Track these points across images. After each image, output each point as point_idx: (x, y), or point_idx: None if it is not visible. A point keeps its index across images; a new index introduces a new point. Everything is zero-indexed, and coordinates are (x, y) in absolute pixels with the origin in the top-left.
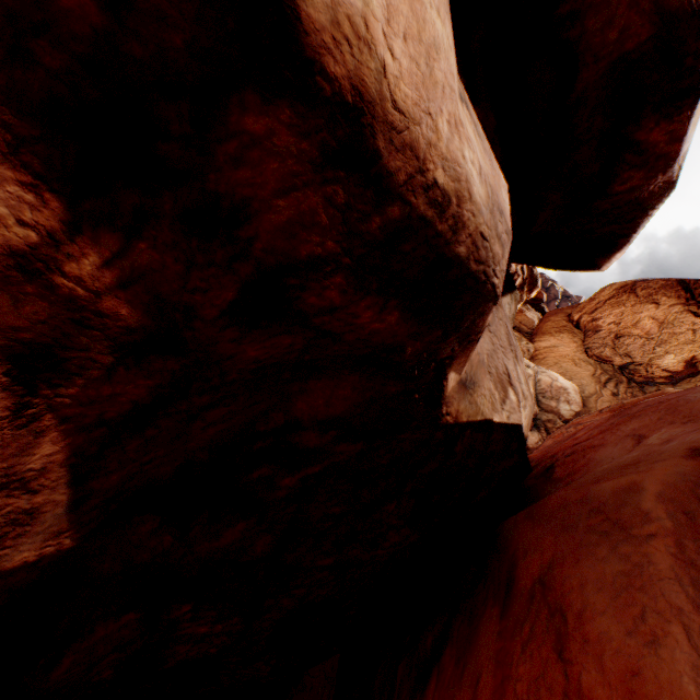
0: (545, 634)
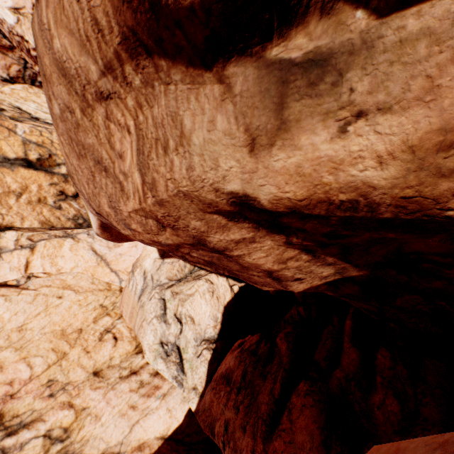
0: None
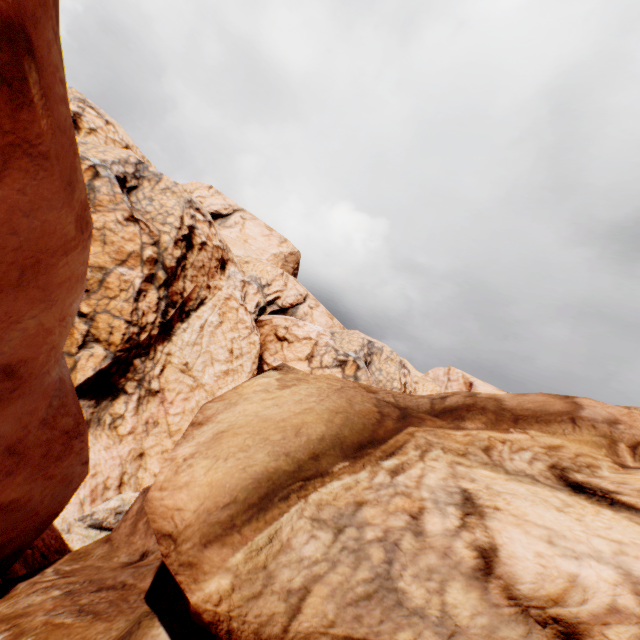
0: None
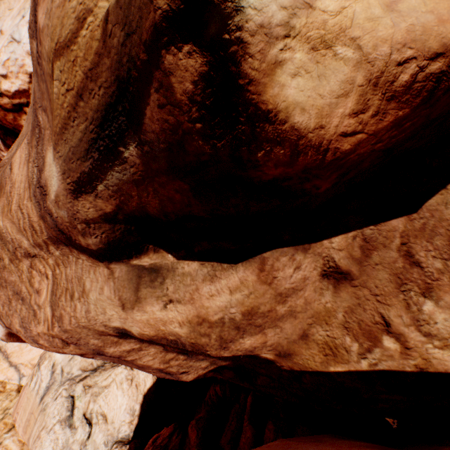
0: None
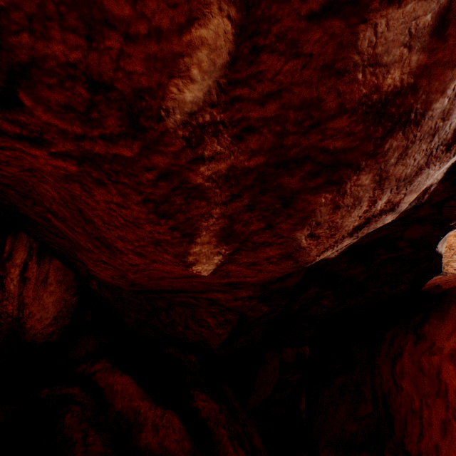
0: None
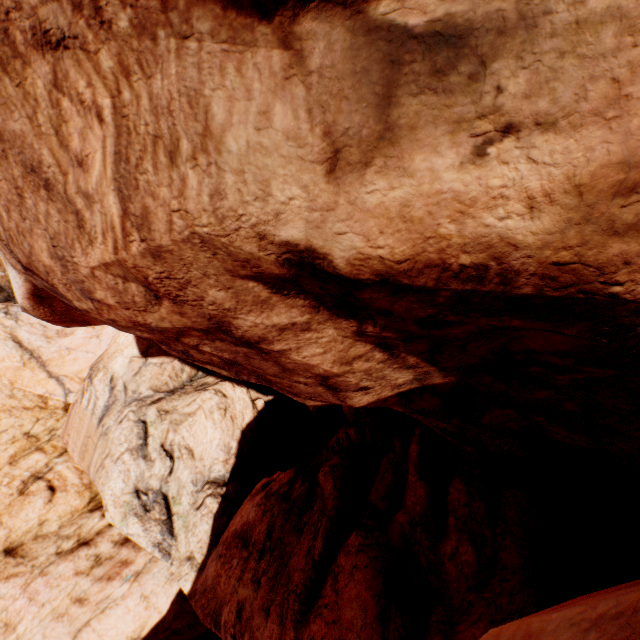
0: (636, 581)
